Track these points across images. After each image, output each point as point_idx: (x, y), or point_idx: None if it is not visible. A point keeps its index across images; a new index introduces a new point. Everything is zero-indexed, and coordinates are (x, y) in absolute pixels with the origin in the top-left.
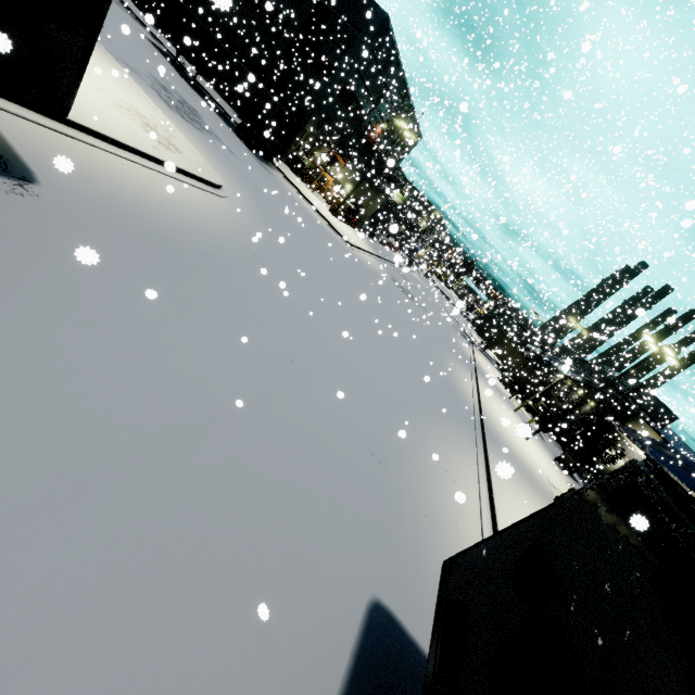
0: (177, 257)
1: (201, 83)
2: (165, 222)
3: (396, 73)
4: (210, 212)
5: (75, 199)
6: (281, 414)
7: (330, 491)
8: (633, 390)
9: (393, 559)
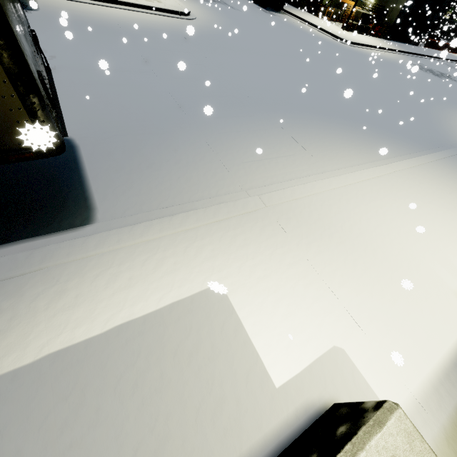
0: (100, 31)
1: None
2: (110, 22)
3: None
4: (161, 22)
5: (53, 14)
6: (100, 76)
7: (98, 103)
8: None
9: (120, 138)
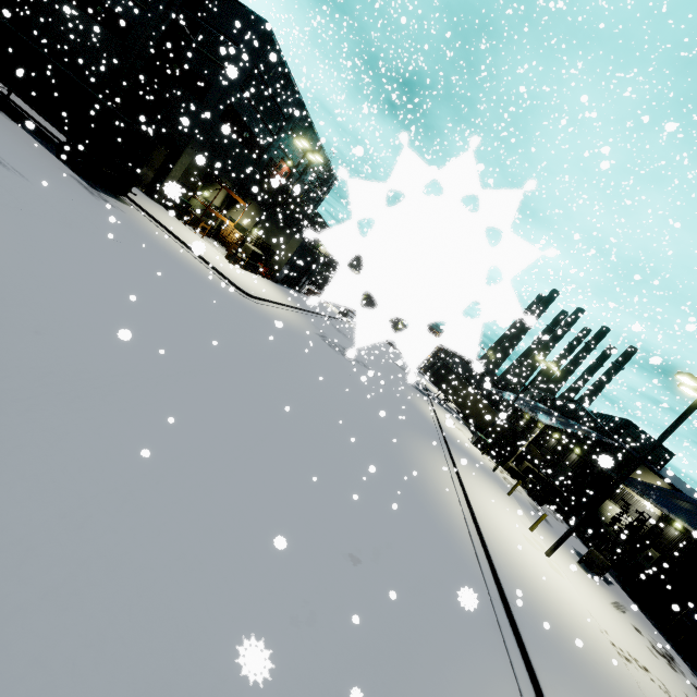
0: None
1: (23, 105)
2: None
3: (294, 101)
4: None
5: None
6: None
7: None
8: (620, 429)
9: None
